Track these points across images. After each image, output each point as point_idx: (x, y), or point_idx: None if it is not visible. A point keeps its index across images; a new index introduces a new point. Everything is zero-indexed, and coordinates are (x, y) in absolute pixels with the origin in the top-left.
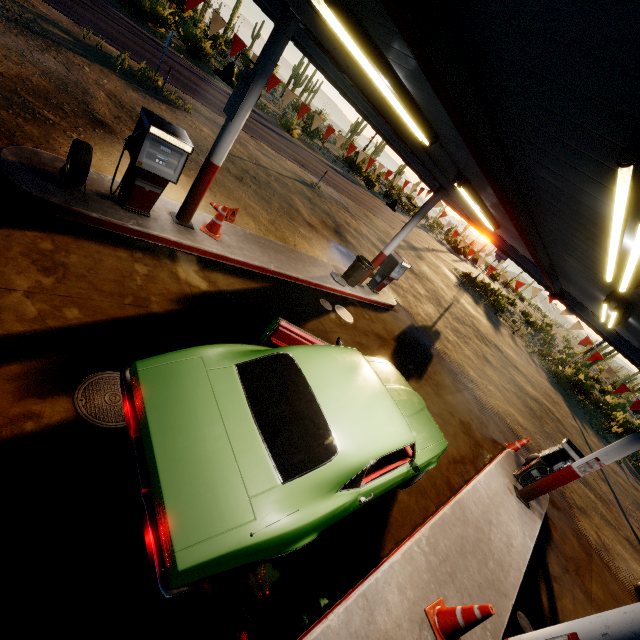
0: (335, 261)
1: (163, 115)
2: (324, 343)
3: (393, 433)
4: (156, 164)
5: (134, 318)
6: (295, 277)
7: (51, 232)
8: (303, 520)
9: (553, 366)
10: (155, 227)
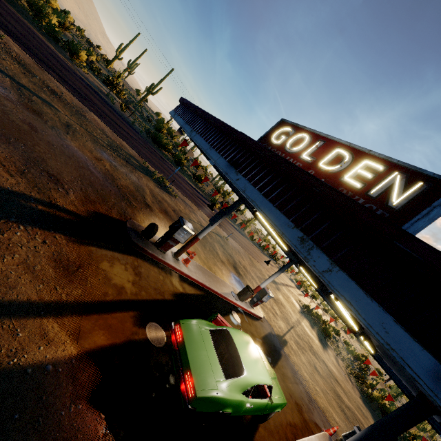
0: (233, 284)
1: (167, 199)
2: None
3: (264, 376)
4: (179, 236)
5: (160, 300)
6: (216, 291)
7: (137, 257)
8: (231, 397)
9: (365, 388)
10: (167, 258)
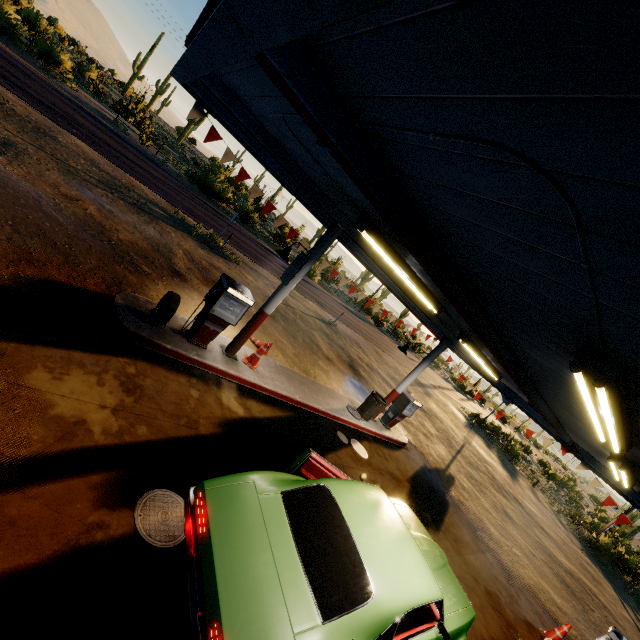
0: (350, 394)
1: (220, 266)
2: (349, 478)
3: (422, 583)
4: (224, 312)
5: (186, 438)
6: (316, 408)
7: (136, 359)
8: None
9: (585, 531)
10: (209, 357)
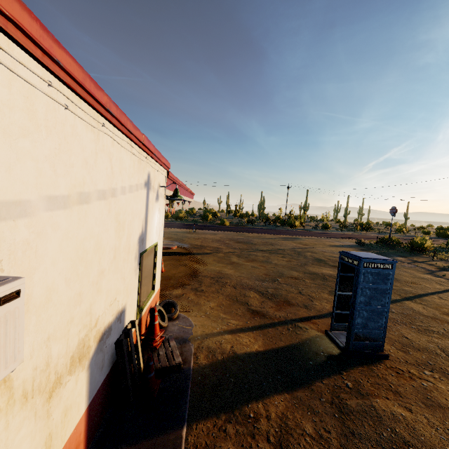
0: None
1: None
2: None
3: None
4: None
5: None
6: None
7: None
8: None
9: None
10: None
